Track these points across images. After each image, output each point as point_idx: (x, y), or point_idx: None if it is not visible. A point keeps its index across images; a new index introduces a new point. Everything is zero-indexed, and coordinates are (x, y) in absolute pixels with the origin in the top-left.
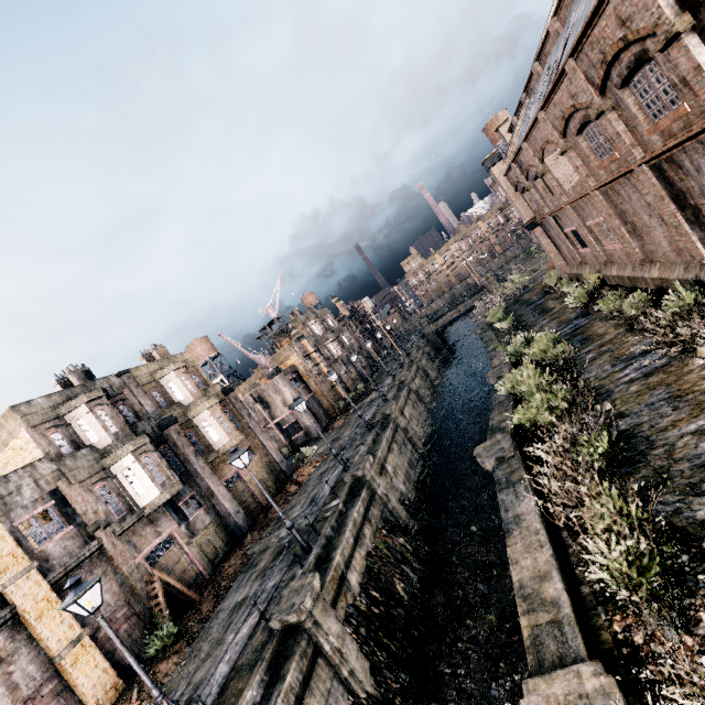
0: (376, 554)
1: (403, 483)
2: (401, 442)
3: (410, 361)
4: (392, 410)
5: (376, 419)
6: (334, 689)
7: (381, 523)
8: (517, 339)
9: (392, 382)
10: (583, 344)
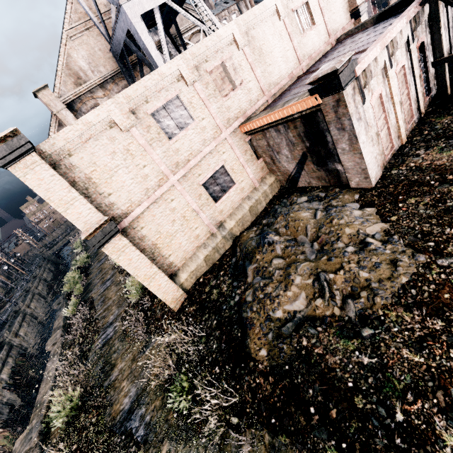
0: (17, 366)
1: (32, 337)
2: (29, 320)
3: (34, 277)
4: (20, 307)
5: (10, 315)
6: (1, 406)
7: (19, 356)
8: (77, 258)
9: (21, 293)
10: (96, 256)
